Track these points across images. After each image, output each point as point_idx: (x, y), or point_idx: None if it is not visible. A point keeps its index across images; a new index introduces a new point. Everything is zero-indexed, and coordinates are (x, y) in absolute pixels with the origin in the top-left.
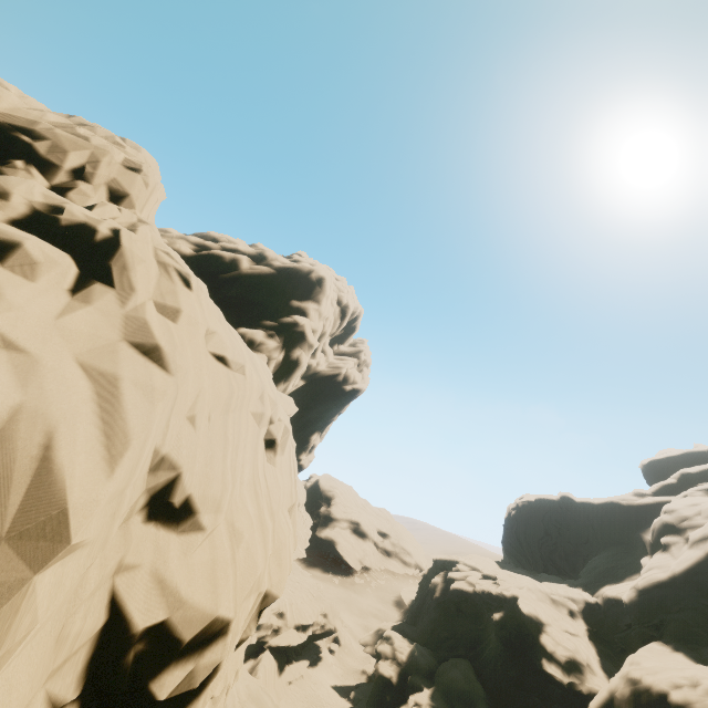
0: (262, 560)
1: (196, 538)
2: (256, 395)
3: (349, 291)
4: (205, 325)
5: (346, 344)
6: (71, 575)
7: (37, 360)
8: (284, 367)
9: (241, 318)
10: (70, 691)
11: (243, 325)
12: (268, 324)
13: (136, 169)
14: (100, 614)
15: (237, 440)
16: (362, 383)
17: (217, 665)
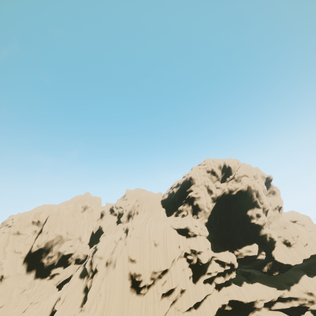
0: (148, 264)
1: (138, 263)
2: (148, 238)
3: (211, 164)
4: (135, 234)
5: (234, 173)
6: (120, 267)
7: (119, 250)
8: (195, 208)
9: (179, 204)
10: (129, 278)
11: (180, 206)
12: (184, 202)
13: (139, 205)
14: (128, 271)
15: (143, 247)
16: (241, 186)
17: (142, 277)
